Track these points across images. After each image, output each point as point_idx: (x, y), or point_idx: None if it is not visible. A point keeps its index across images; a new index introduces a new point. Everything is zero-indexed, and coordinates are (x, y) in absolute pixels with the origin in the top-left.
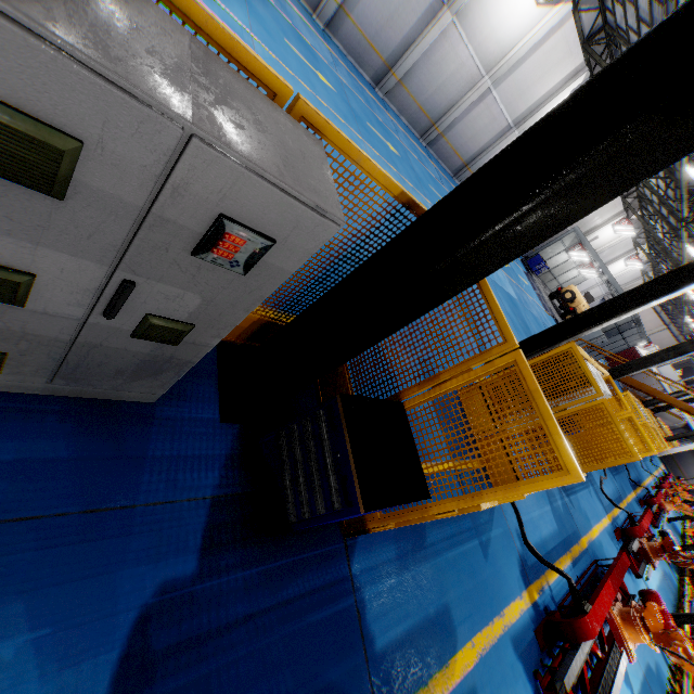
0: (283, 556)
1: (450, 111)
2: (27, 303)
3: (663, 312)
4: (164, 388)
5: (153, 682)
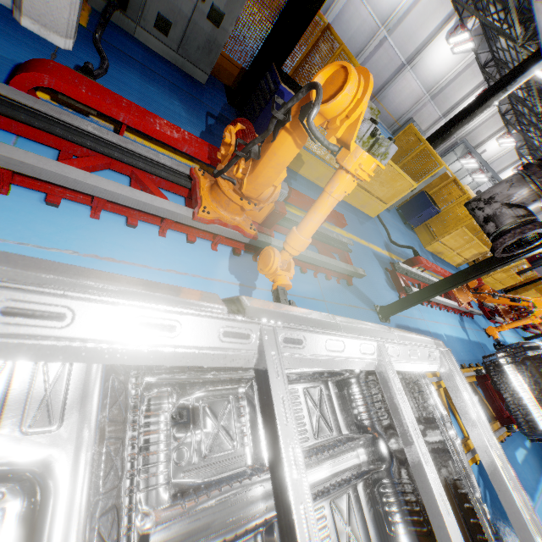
0: None
1: (358, 56)
2: None
3: None
4: (210, 68)
5: (214, 137)
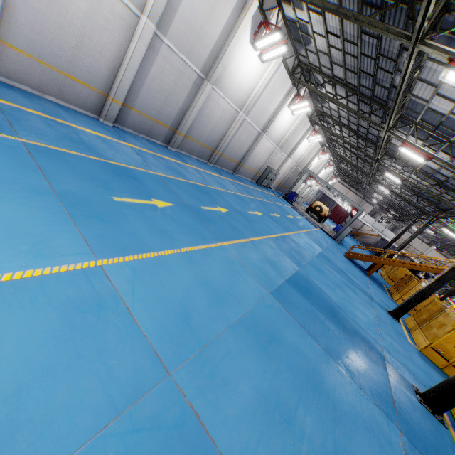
0: None
1: (223, 139)
2: None
3: (344, 182)
4: None
5: None
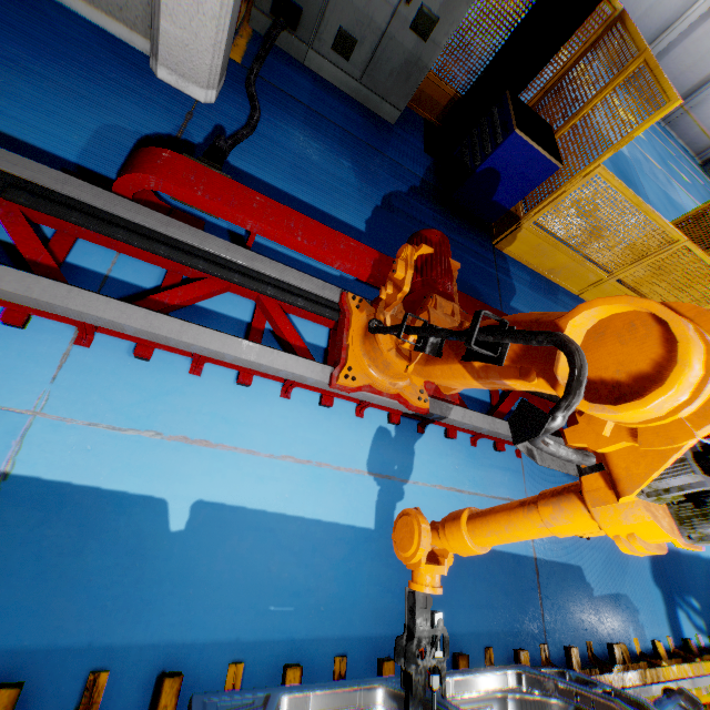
0: (454, 224)
1: (663, 35)
2: None
3: None
4: (405, 102)
5: (393, 213)
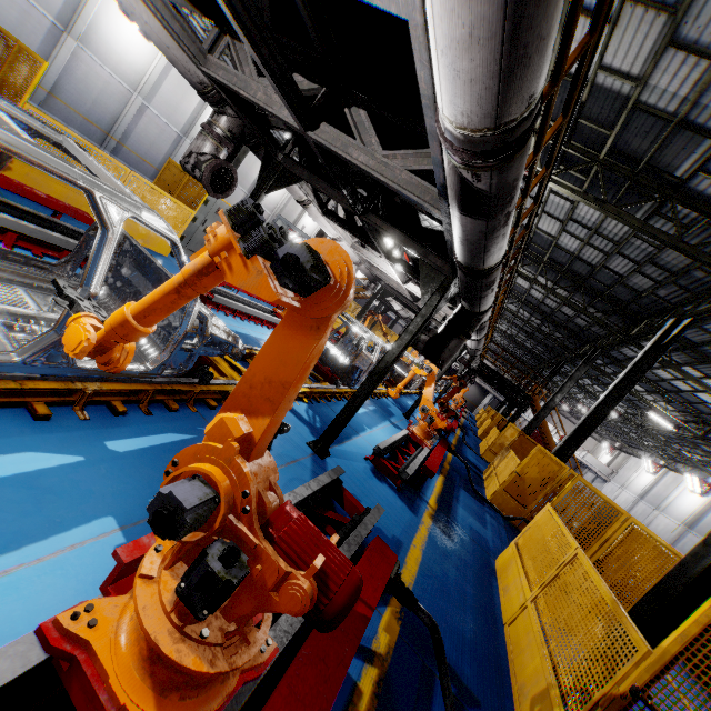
0: None
1: (117, 122)
2: None
3: None
4: None
5: None
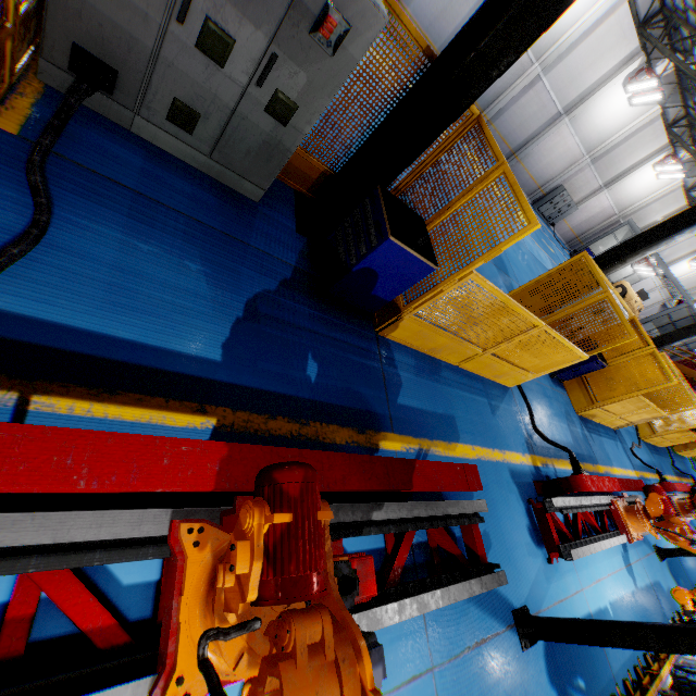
0: (334, 317)
1: (499, 98)
2: (225, 67)
3: None
4: (268, 182)
5: (259, 323)
